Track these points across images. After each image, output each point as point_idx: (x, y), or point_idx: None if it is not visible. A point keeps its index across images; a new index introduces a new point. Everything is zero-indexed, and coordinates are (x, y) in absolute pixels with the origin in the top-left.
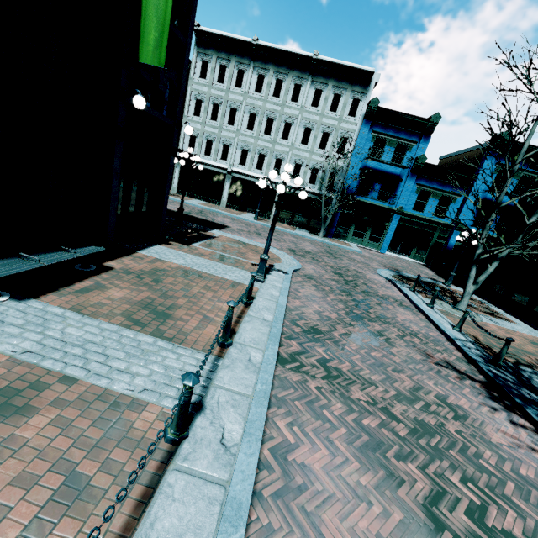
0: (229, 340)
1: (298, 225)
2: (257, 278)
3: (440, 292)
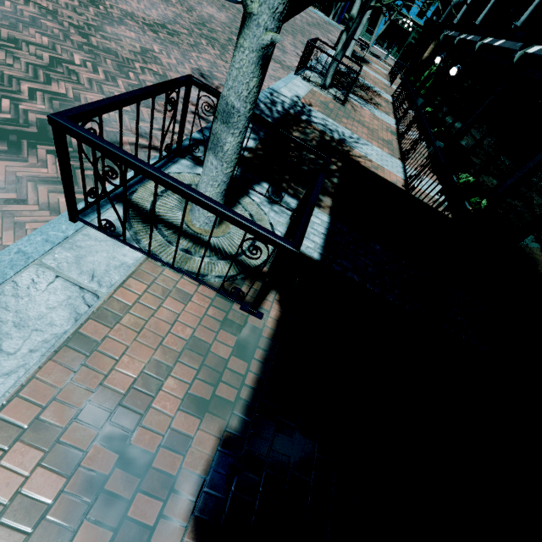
0: None
1: (318, 8)
2: None
3: (372, 54)
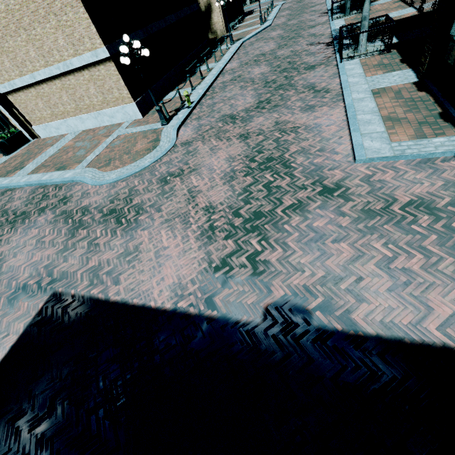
0: (270, 13)
1: None
2: (272, 8)
3: None
